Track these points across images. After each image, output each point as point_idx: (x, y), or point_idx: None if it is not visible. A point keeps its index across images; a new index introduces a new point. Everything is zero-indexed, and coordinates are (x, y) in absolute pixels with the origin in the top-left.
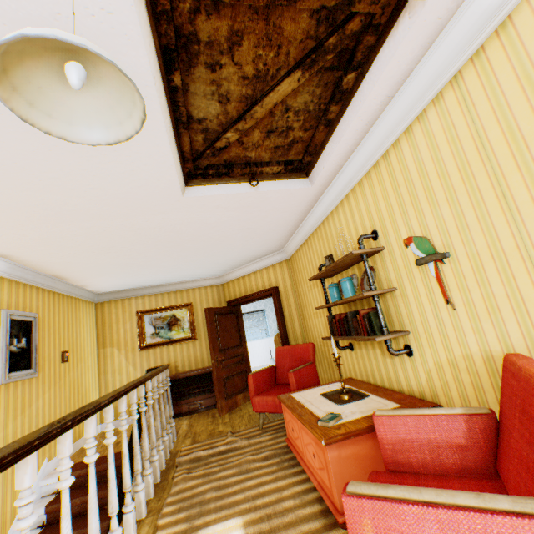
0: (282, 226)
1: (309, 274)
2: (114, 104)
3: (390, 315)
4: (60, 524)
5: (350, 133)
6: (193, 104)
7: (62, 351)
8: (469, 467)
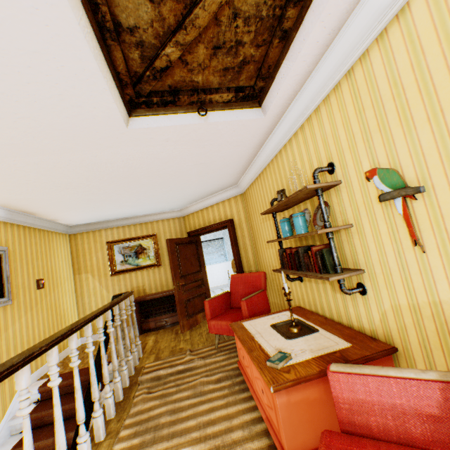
0: (235, 161)
1: (261, 207)
2: None
3: (344, 252)
4: (40, 430)
5: (310, 46)
6: (117, 4)
7: (37, 279)
8: (442, 441)
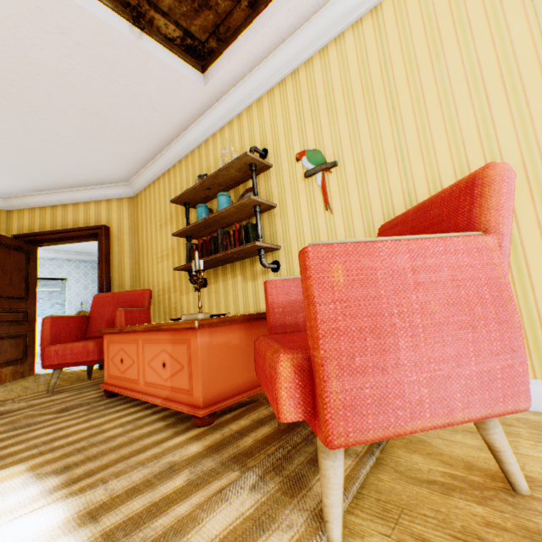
0: (144, 138)
1: (163, 210)
2: None
3: (264, 235)
4: None
5: (273, 28)
6: None
7: None
8: None
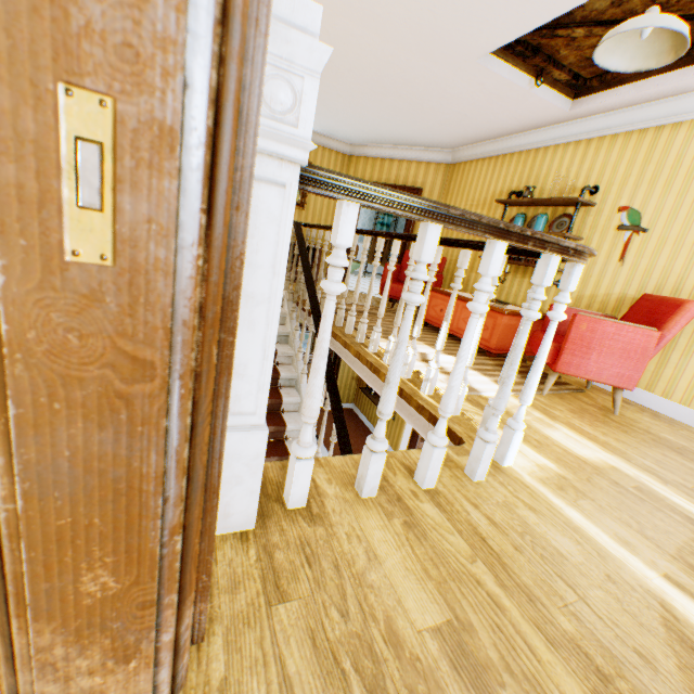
0: (490, 129)
1: (477, 193)
2: (632, 46)
3: None
4: None
5: (656, 91)
6: None
7: None
8: None
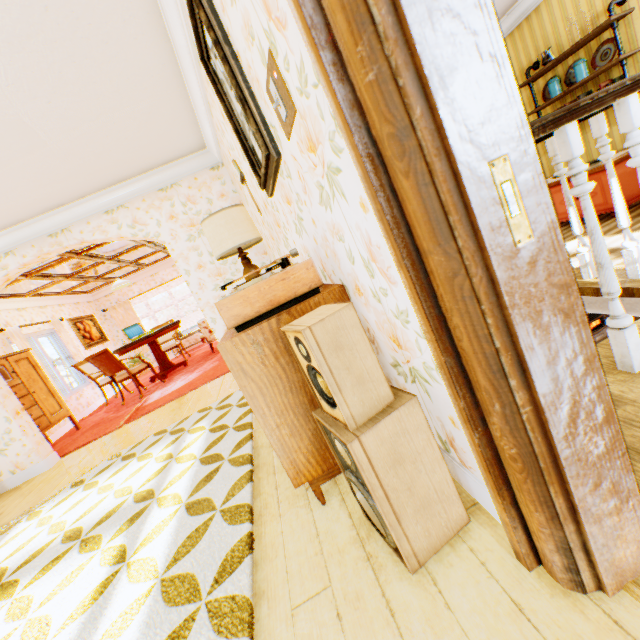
0: None
1: None
2: None
3: None
4: None
5: None
6: None
7: None
8: None
